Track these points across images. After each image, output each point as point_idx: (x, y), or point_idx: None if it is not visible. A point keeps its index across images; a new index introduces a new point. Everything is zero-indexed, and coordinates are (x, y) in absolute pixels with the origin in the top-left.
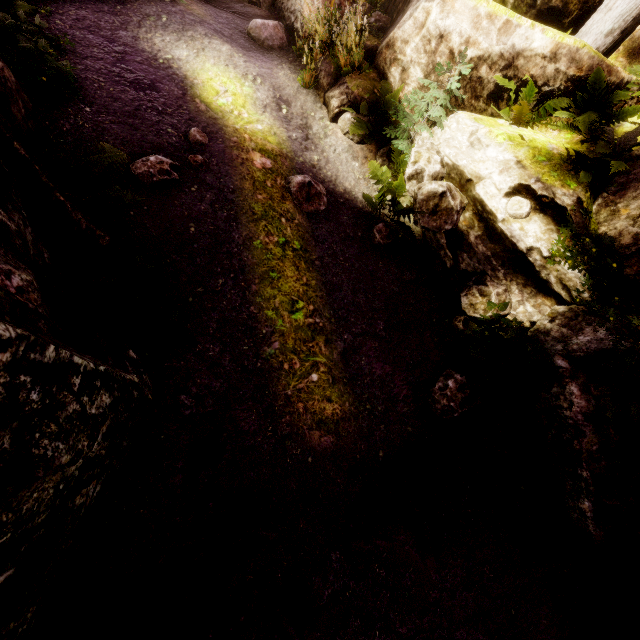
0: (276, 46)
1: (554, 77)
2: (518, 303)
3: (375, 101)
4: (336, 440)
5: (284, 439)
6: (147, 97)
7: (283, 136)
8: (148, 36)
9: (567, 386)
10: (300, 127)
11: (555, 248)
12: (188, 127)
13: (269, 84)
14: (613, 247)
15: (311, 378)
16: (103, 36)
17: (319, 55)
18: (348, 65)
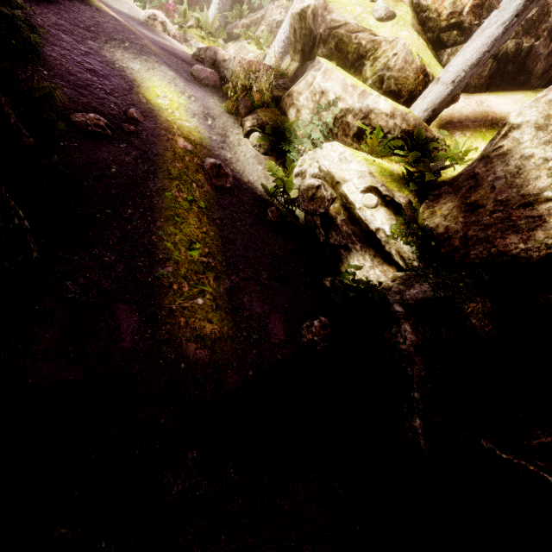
0: (211, 85)
1: (394, 128)
2: (370, 268)
3: (277, 128)
4: (211, 354)
5: (161, 343)
6: (99, 82)
7: (205, 135)
8: (111, 50)
9: (402, 325)
10: (220, 134)
11: (393, 227)
12: (128, 108)
13: (201, 104)
14: (433, 234)
15: (197, 301)
16: (74, 39)
17: (241, 95)
18: (260, 102)
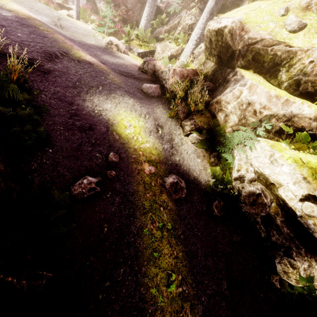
0: (155, 96)
1: (316, 128)
2: None
3: (210, 128)
4: None
5: None
6: (86, 135)
7: (160, 148)
8: (91, 98)
9: None
10: (168, 140)
11: None
12: (108, 151)
13: (152, 117)
14: None
15: None
16: (67, 101)
17: (178, 102)
18: (195, 110)
